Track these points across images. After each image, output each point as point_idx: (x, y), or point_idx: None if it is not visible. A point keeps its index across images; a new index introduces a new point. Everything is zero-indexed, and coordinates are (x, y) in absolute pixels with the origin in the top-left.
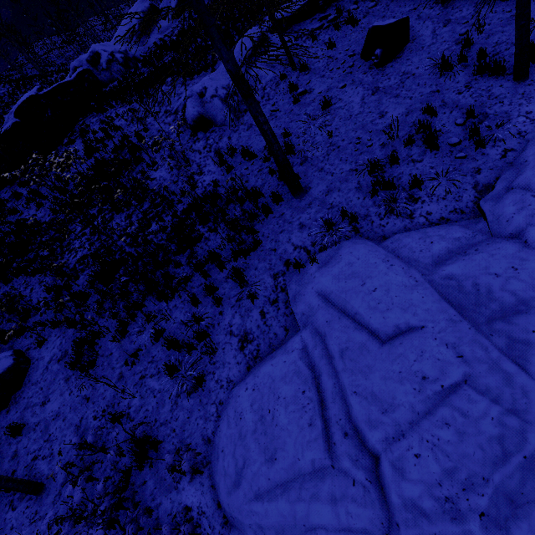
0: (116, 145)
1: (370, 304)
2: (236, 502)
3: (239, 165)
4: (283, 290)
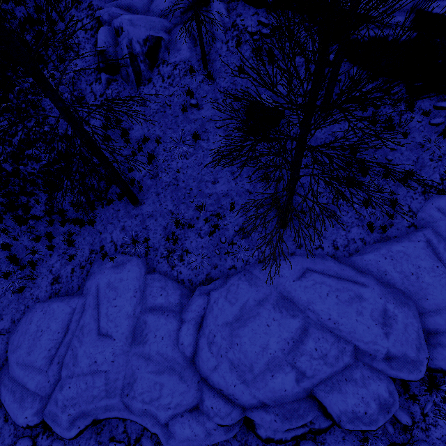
0: (26, 17)
1: (108, 313)
2: (10, 358)
3: (116, 139)
4: (91, 264)
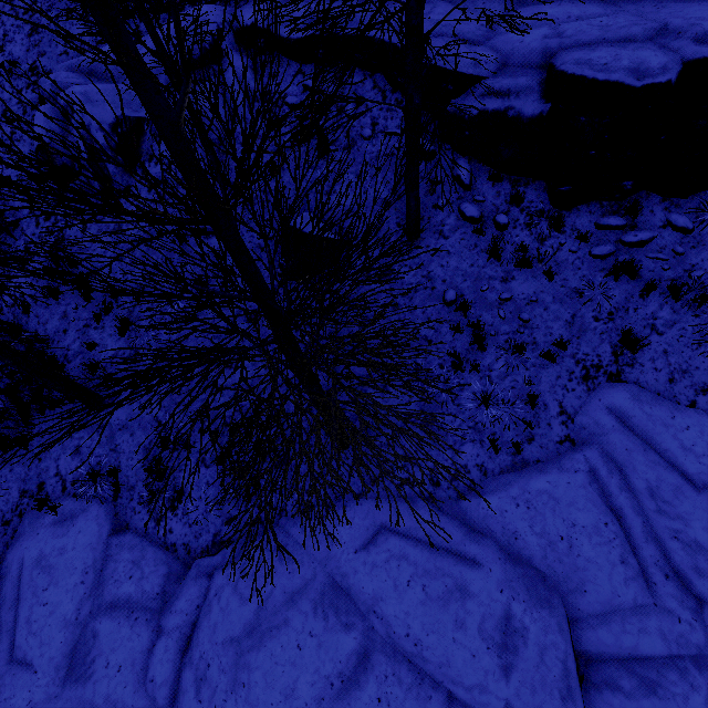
0: None
1: (31, 618)
2: None
3: (71, 293)
4: (21, 516)
